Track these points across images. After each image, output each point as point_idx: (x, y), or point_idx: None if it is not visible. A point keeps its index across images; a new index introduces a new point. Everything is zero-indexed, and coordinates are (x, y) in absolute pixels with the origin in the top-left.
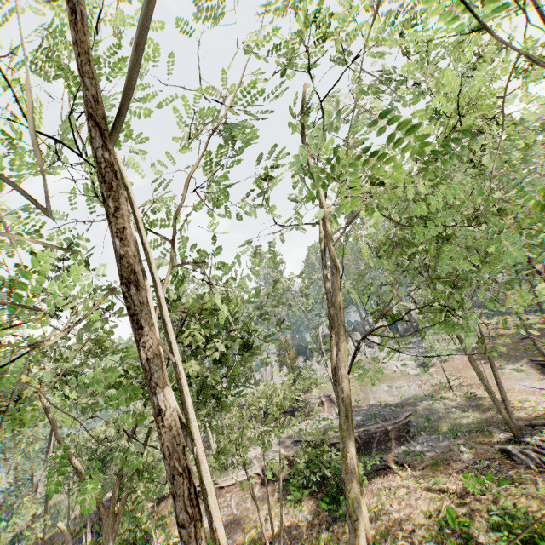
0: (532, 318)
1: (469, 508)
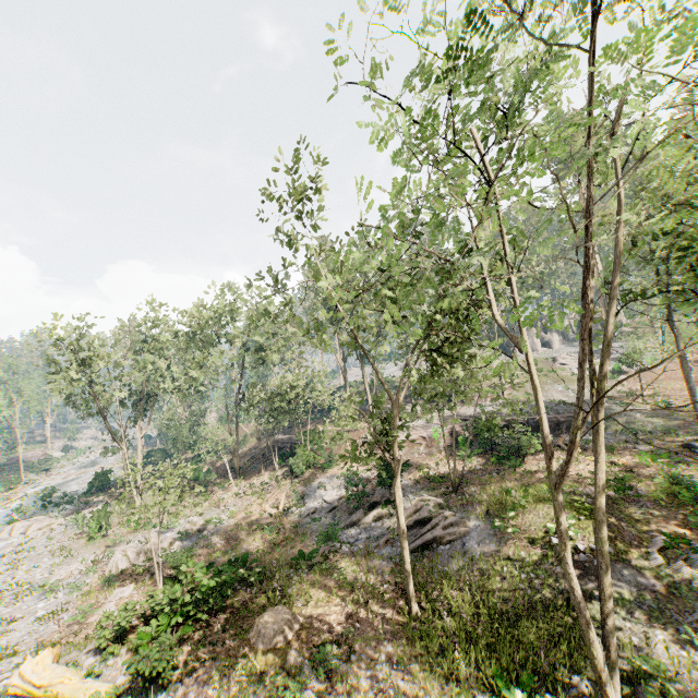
0: None
1: (636, 474)
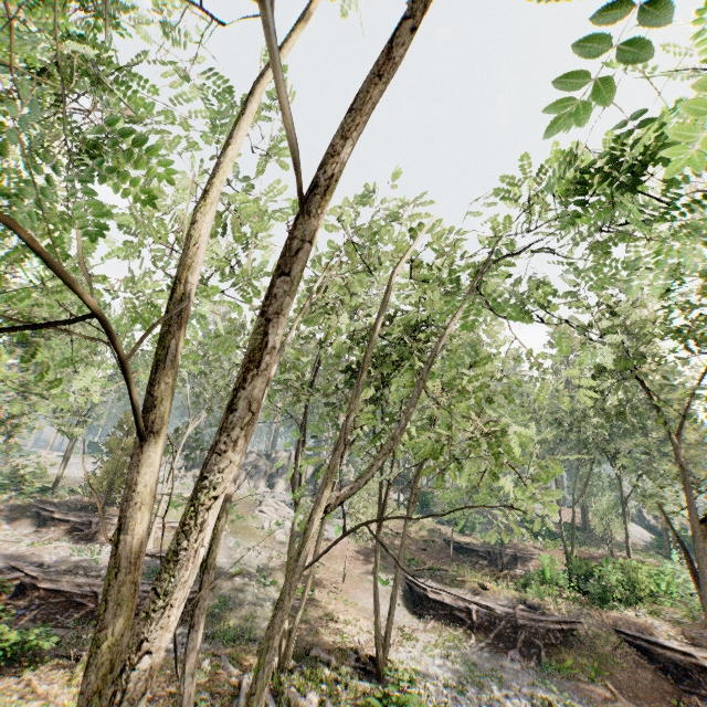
0: (449, 531)
1: None
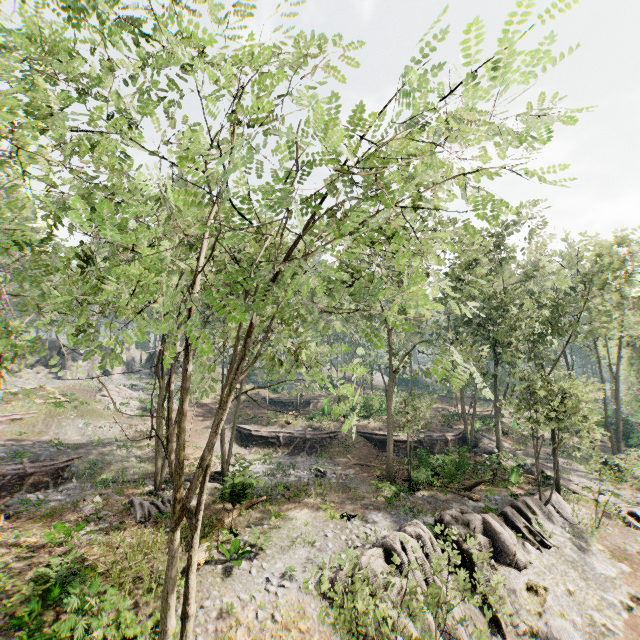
0: (266, 392)
1: (31, 562)
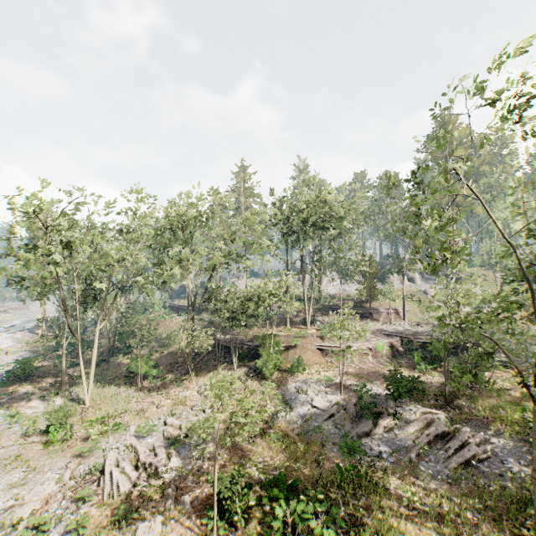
0: None
1: None
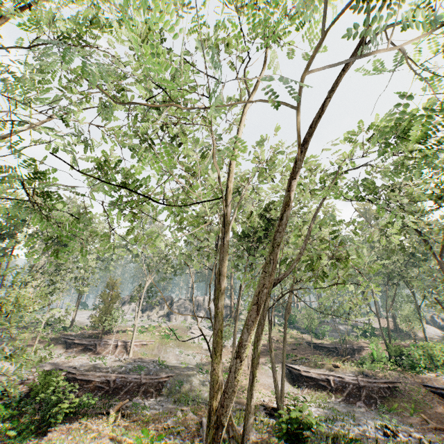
0: (309, 337)
1: None
